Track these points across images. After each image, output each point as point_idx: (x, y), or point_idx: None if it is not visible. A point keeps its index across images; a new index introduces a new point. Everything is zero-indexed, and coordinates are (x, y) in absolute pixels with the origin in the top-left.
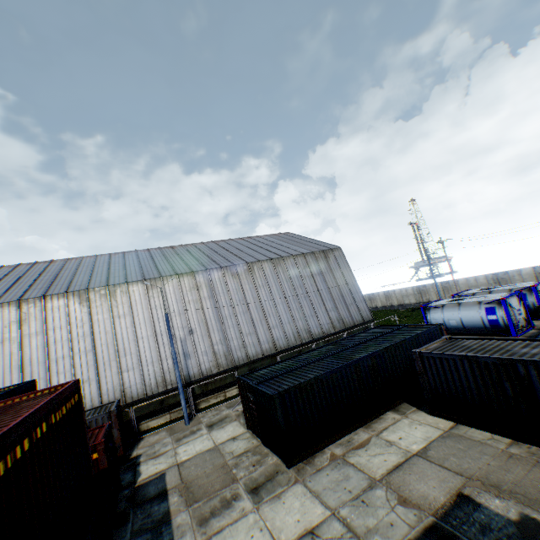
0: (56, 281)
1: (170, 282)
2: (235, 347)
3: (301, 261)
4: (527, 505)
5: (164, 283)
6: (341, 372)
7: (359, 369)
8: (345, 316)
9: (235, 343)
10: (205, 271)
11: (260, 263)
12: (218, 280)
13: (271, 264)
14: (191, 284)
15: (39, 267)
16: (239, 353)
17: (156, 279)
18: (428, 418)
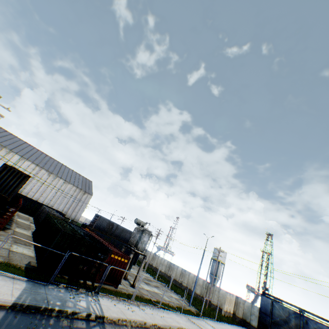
0: (0, 138)
1: (28, 162)
2: (25, 191)
3: (74, 188)
4: (18, 216)
5: (26, 161)
6: (28, 199)
7: (33, 202)
8: (69, 213)
9: (26, 191)
10: (42, 167)
11: (60, 178)
12: (42, 172)
13: (64, 181)
14: (33, 167)
15: (1, 130)
16: (24, 194)
17: (25, 158)
18: (32, 218)
